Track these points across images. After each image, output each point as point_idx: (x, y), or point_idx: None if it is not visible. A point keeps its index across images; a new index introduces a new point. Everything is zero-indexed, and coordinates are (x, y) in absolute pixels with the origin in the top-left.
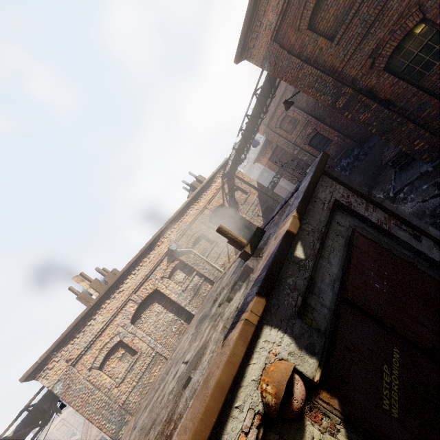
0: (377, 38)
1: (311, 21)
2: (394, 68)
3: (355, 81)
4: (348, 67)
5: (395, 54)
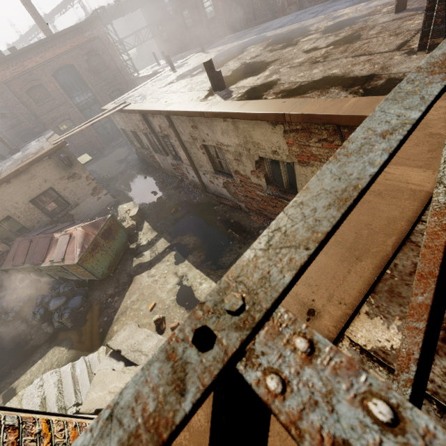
0: (55, 114)
1: (28, 90)
2: (60, 128)
3: (45, 125)
4: (42, 118)
5: (61, 124)
